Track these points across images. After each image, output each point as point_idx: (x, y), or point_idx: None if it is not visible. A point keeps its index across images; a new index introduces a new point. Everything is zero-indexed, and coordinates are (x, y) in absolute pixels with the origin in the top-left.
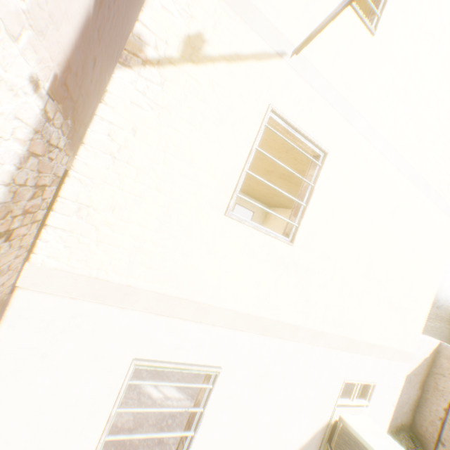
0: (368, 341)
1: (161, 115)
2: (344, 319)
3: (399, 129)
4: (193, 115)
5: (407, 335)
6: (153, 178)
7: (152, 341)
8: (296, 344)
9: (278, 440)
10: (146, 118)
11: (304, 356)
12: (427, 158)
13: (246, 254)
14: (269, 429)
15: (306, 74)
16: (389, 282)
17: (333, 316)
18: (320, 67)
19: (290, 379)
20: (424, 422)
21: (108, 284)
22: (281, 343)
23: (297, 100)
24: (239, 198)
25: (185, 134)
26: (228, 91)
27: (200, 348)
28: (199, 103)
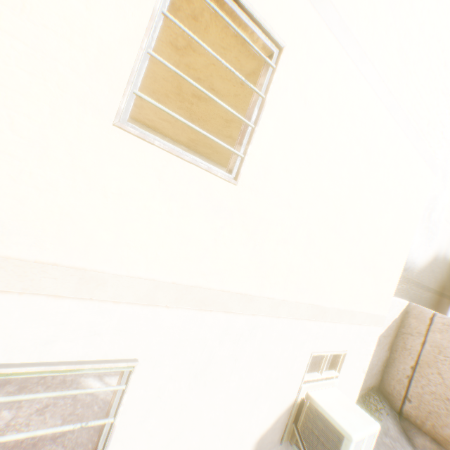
0: (338, 307)
1: None
2: (310, 283)
3: (378, 35)
4: None
5: (380, 298)
6: None
7: None
8: (250, 319)
9: (232, 434)
10: None
11: (261, 331)
12: (409, 85)
13: (162, 195)
14: (219, 424)
15: None
16: (363, 238)
17: (297, 280)
18: None
19: (244, 361)
20: (392, 382)
21: None
22: (229, 319)
23: None
24: None
25: None
26: None
27: (95, 337)
28: None
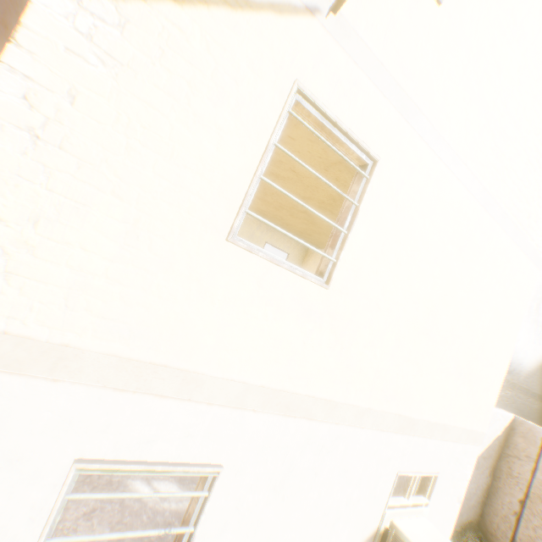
0: (429, 419)
1: (120, 77)
2: (398, 391)
3: (471, 137)
4: (174, 83)
5: (478, 410)
6: (108, 175)
7: (109, 431)
8: (333, 427)
9: None
10: (94, 78)
11: (343, 443)
12: (505, 180)
13: (260, 300)
14: None
15: (348, 45)
16: (457, 341)
17: (384, 386)
18: (369, 37)
19: (324, 476)
20: (495, 518)
21: (29, 342)
22: (312, 426)
23: (336, 80)
24: (270, 236)
25: (161, 112)
26: (232, 53)
27: (188, 438)
28: (185, 65)
